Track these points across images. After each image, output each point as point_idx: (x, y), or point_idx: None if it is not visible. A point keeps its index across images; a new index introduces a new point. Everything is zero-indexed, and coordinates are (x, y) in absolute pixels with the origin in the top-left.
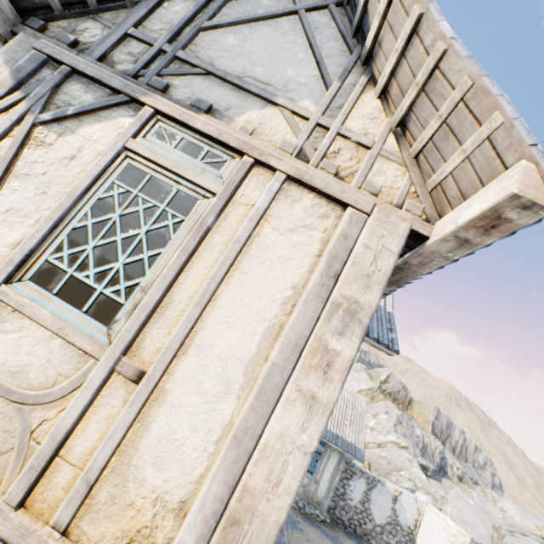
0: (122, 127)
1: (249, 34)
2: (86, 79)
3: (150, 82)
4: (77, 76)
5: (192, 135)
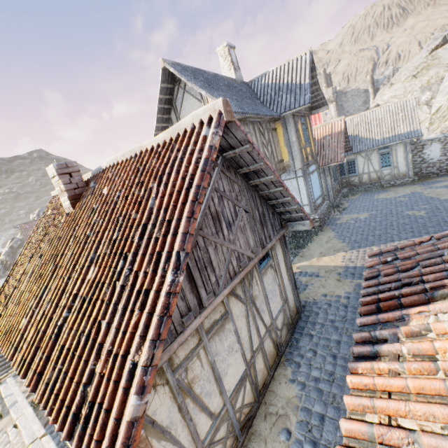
0: None
1: (184, 107)
2: None
3: None
4: None
5: None
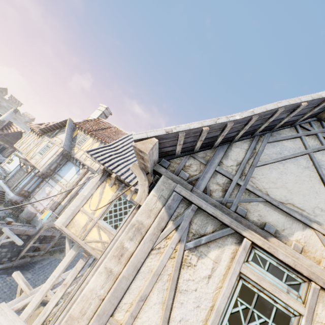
0: (232, 251)
1: (283, 169)
2: (204, 212)
3: (237, 210)
4: (199, 209)
5: (274, 260)
